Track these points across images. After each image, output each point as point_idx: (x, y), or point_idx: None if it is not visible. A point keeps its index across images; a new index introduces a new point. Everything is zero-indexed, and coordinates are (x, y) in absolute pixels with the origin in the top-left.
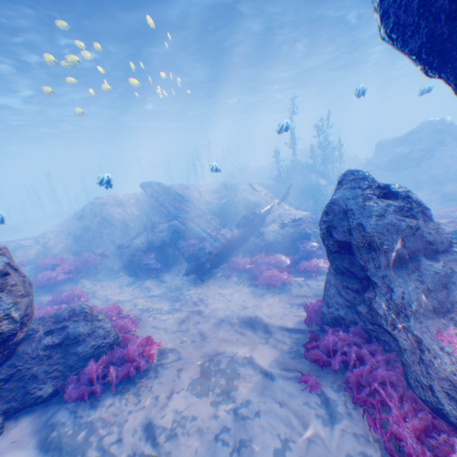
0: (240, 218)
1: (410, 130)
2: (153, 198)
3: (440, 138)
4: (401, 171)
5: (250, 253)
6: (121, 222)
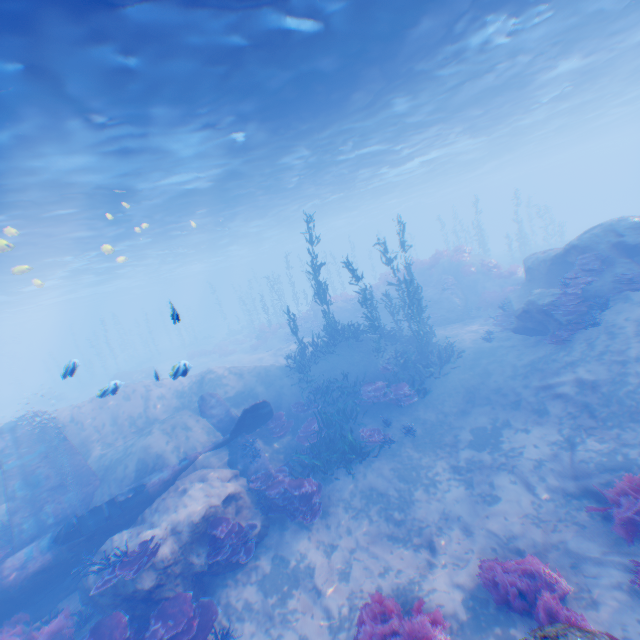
0: (65, 523)
1: (567, 243)
2: None
3: (637, 265)
4: (540, 343)
5: (51, 610)
6: None
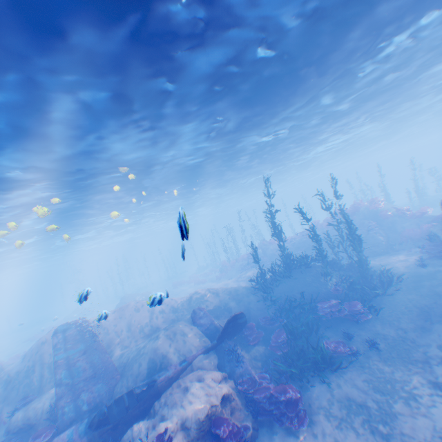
0: (97, 410)
1: None
2: (54, 350)
3: None
4: None
5: None
6: (46, 366)
